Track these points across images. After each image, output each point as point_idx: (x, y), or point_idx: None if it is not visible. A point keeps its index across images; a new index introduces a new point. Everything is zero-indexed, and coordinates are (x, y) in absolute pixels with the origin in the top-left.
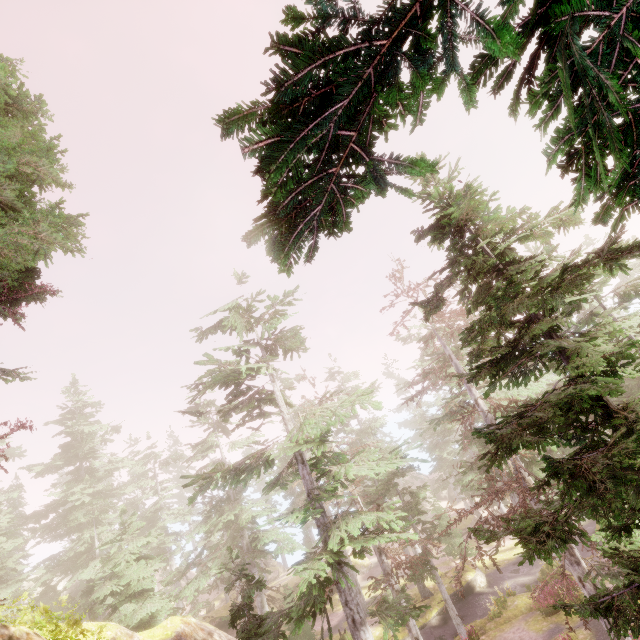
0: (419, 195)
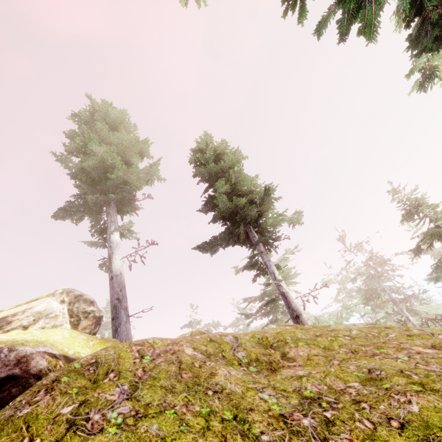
0: (394, 200)
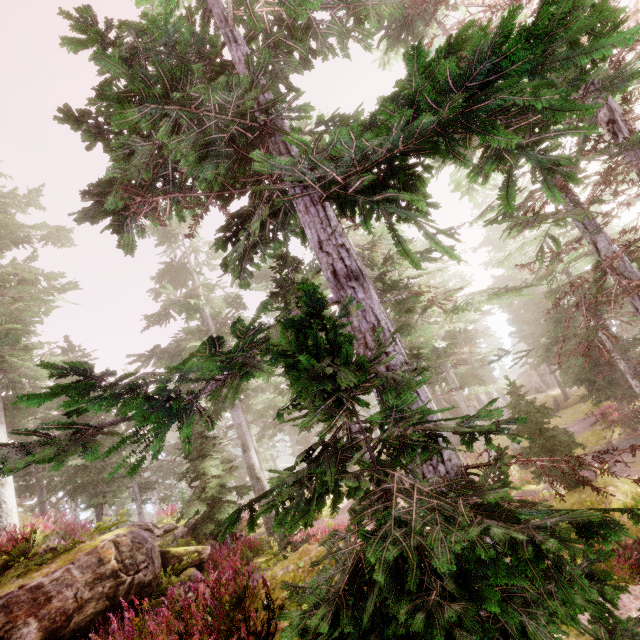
0: None
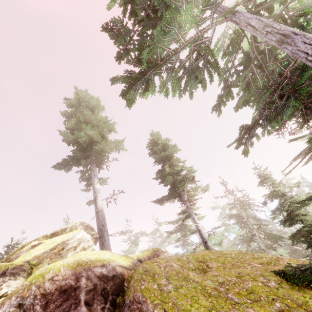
0: (255, 173)
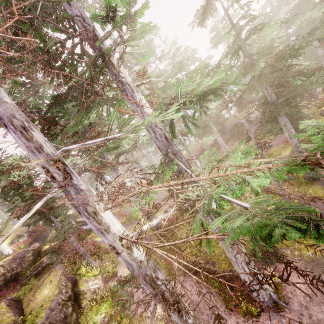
0: None
